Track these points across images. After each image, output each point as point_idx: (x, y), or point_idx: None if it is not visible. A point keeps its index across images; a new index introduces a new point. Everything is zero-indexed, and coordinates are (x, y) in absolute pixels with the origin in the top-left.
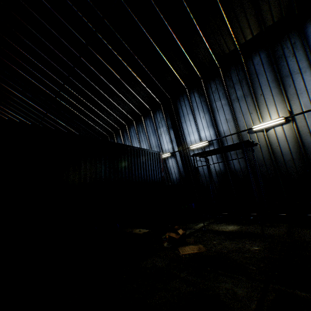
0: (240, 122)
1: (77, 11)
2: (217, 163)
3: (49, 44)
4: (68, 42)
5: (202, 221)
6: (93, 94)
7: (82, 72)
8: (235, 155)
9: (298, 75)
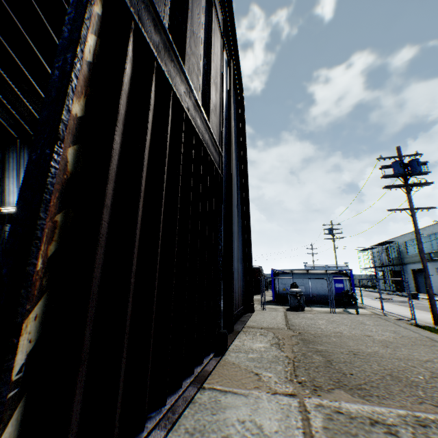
0: None
1: None
2: None
3: None
4: None
5: None
6: None
7: None
8: None
9: None
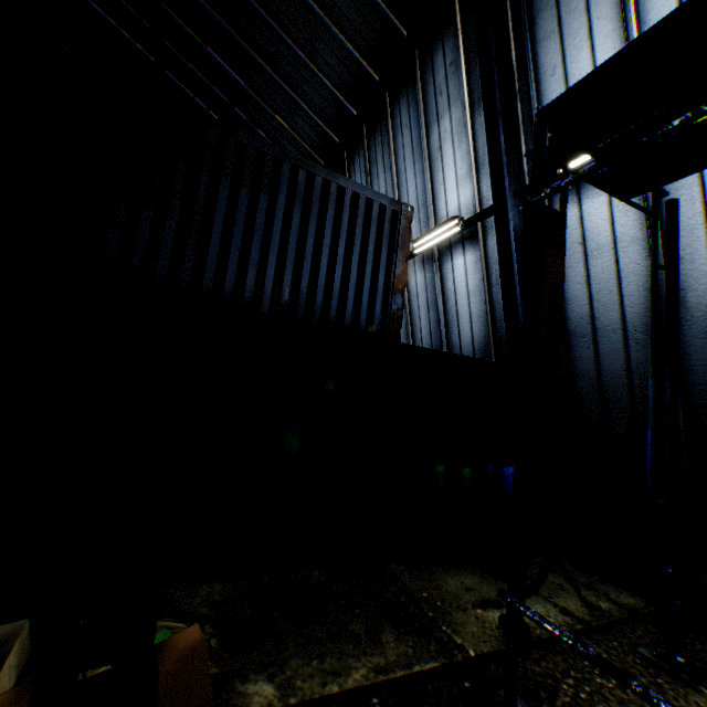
0: None
1: None
2: None
3: None
4: None
5: (547, 583)
6: (233, 23)
7: None
8: None
9: None
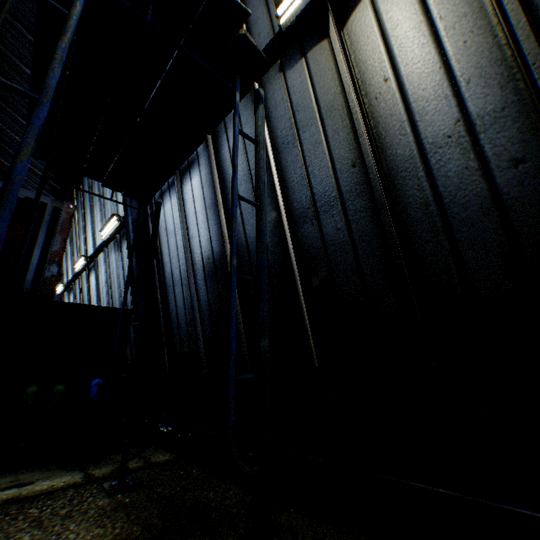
0: (260, 37)
1: None
2: (207, 228)
3: None
4: None
5: (106, 462)
6: None
7: None
8: (247, 183)
9: None
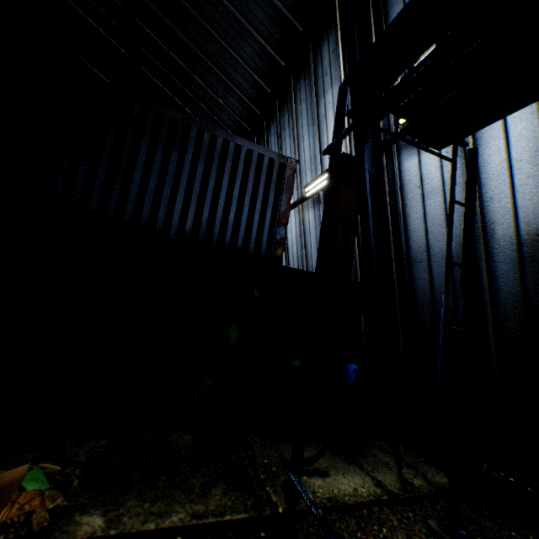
0: None
1: None
2: None
3: None
4: None
5: (375, 461)
6: (182, 29)
7: None
8: None
9: None
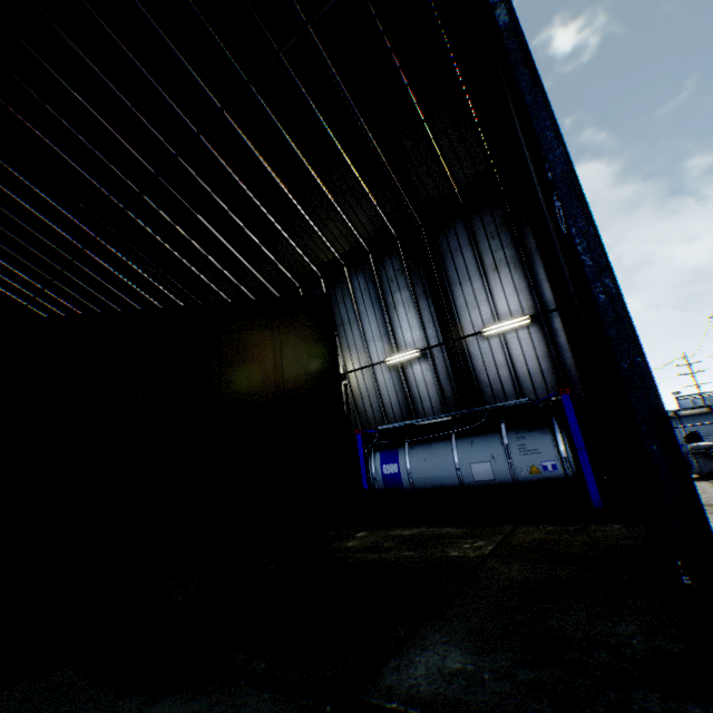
0: None
1: (67, 212)
2: None
3: (19, 238)
4: (52, 240)
5: None
6: (100, 307)
7: (78, 277)
8: None
9: (349, 326)
